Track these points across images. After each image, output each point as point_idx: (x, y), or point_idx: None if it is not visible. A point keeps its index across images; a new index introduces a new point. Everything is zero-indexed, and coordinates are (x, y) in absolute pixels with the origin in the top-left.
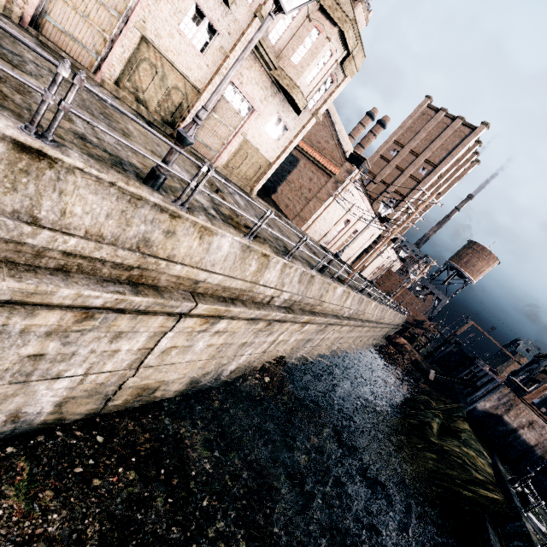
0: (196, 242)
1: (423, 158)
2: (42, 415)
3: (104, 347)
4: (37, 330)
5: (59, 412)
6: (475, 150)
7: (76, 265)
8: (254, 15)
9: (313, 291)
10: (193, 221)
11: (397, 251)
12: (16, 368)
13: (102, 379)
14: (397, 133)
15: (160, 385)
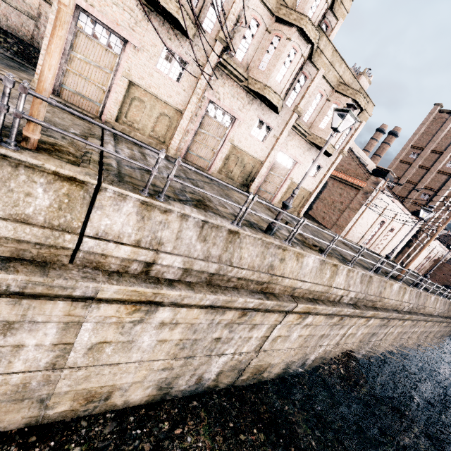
0: (294, 263)
1: (448, 154)
2: (209, 381)
3: (245, 334)
4: (223, 322)
5: (216, 380)
6: None
7: (240, 284)
8: (292, 112)
9: (372, 289)
10: (293, 250)
11: (444, 242)
12: (208, 346)
13: (240, 357)
14: (412, 140)
15: (267, 367)
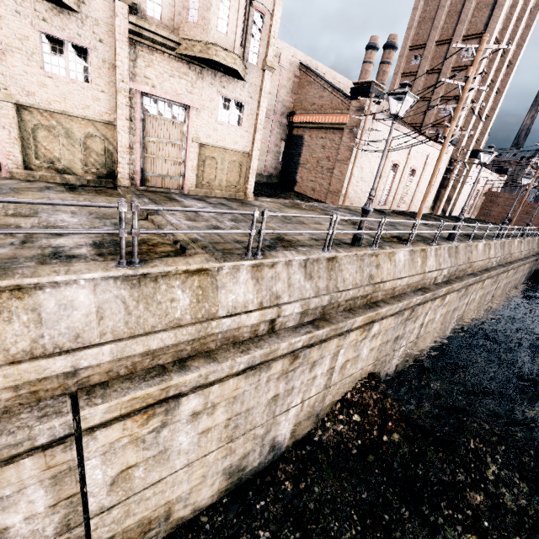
0: None
1: (458, 38)
2: None
3: None
4: None
5: None
6: None
7: None
8: (113, 2)
9: (348, 277)
10: None
11: None
12: None
13: None
14: (408, 38)
15: (171, 507)
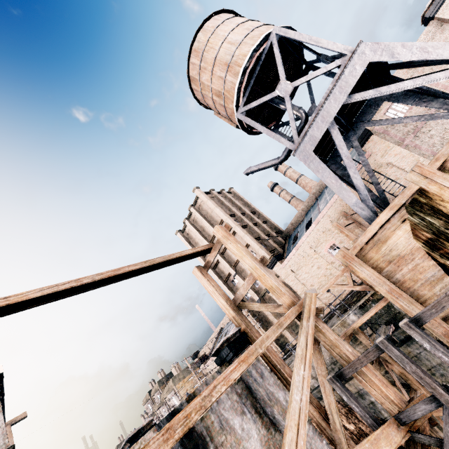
0: None
1: None
2: None
3: None
4: None
5: None
6: (190, 212)
7: None
8: None
9: None
10: None
11: None
12: None
13: None
14: None
15: None
